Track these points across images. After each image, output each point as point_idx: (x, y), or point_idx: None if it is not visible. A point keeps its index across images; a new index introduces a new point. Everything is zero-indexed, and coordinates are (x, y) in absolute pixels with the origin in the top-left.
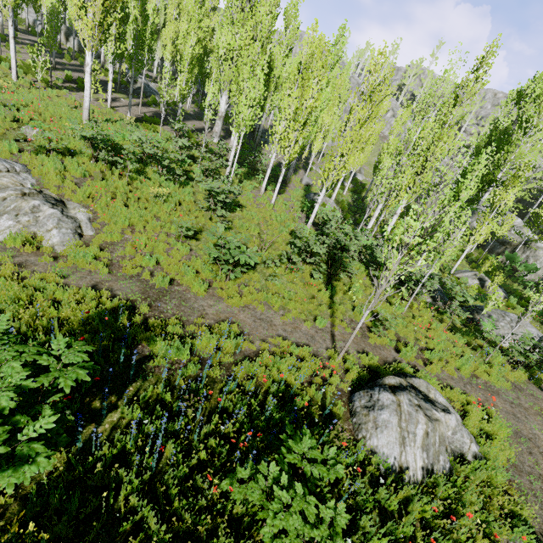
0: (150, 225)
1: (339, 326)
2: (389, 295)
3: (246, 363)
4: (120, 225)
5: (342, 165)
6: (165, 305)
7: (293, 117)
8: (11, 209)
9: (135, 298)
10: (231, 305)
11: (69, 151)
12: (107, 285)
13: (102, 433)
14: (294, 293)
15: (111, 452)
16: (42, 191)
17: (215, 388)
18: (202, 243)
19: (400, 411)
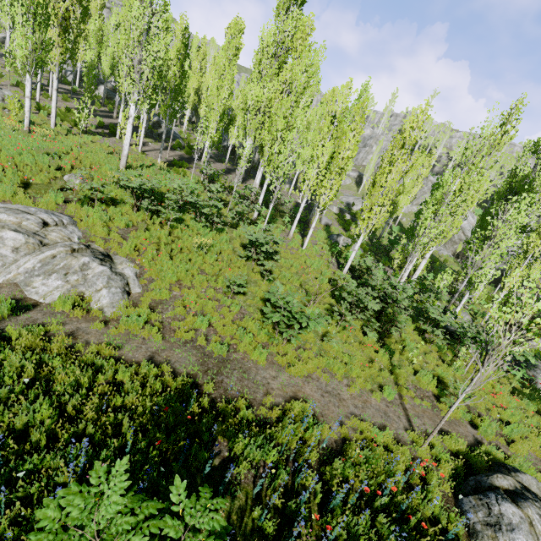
0: (197, 279)
1: (406, 395)
2: (443, 353)
3: (337, 463)
4: (167, 280)
5: (382, 214)
6: (228, 380)
7: (326, 165)
8: (60, 267)
9: (195, 371)
10: (293, 375)
11: (112, 200)
12: (163, 356)
13: None
14: (356, 357)
15: None
16: (90, 245)
17: (312, 502)
18: (249, 297)
19: (535, 533)
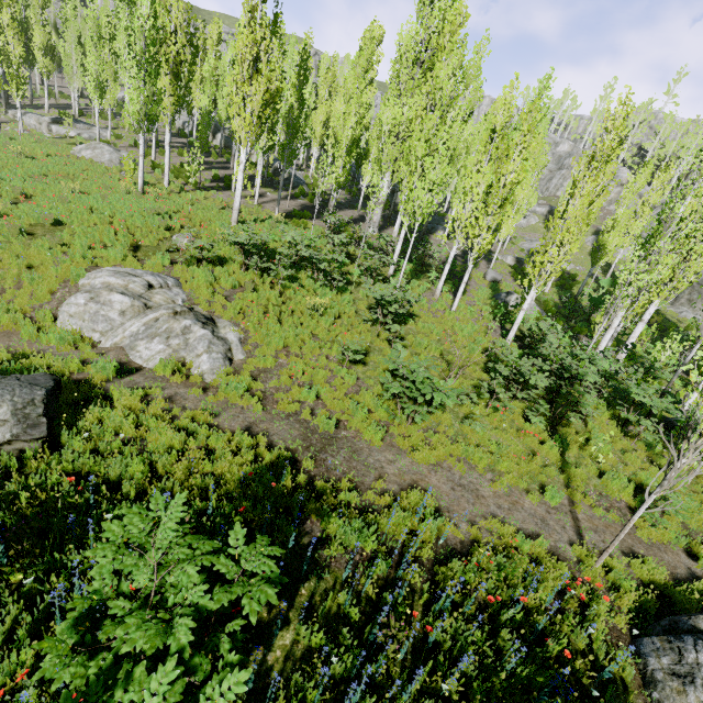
0: (307, 345)
1: (582, 503)
2: (655, 453)
3: (456, 563)
4: (273, 346)
5: (561, 256)
6: (333, 459)
7: (483, 197)
8: (163, 330)
9: (295, 446)
10: (416, 462)
11: (219, 259)
12: (262, 427)
13: (273, 666)
14: (507, 446)
15: (287, 702)
16: (193, 308)
17: (416, 602)
18: (370, 368)
19: None
